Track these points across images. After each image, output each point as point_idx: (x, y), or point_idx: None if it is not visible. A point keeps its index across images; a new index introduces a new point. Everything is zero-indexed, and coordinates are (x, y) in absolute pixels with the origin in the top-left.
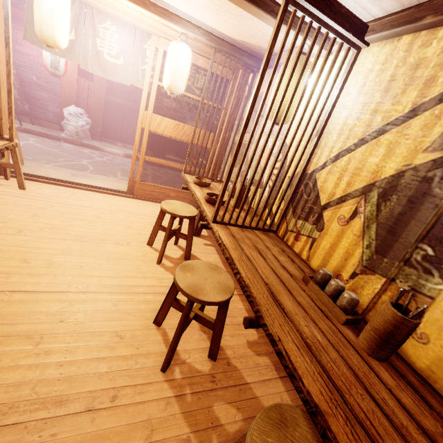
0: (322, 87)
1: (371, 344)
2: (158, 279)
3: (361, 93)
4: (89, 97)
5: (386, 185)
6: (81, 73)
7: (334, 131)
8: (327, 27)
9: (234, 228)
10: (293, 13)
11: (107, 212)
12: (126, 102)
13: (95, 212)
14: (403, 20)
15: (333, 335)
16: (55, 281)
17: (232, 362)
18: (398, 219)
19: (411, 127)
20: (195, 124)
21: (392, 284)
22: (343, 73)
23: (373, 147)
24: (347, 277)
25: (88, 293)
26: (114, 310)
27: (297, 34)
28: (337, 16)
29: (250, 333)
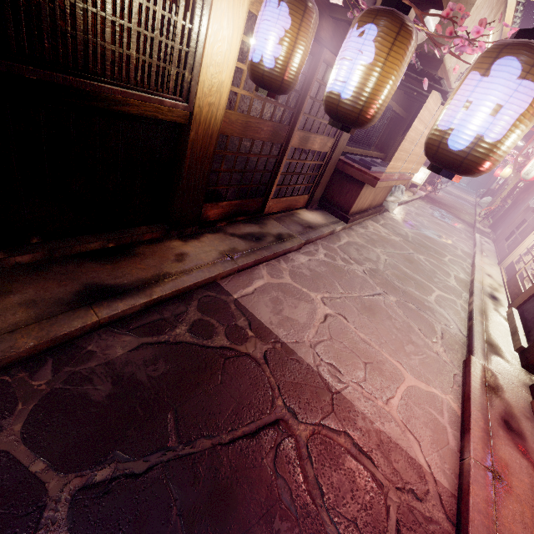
0: None
1: None
2: None
3: None
4: None
5: None
6: None
7: None
8: None
9: None
10: None
11: None
12: None
13: None
14: None
15: None
16: None
17: None
18: None
19: None
20: None
21: None
22: None
23: None
24: None
25: None
26: None
27: None
28: None
29: None
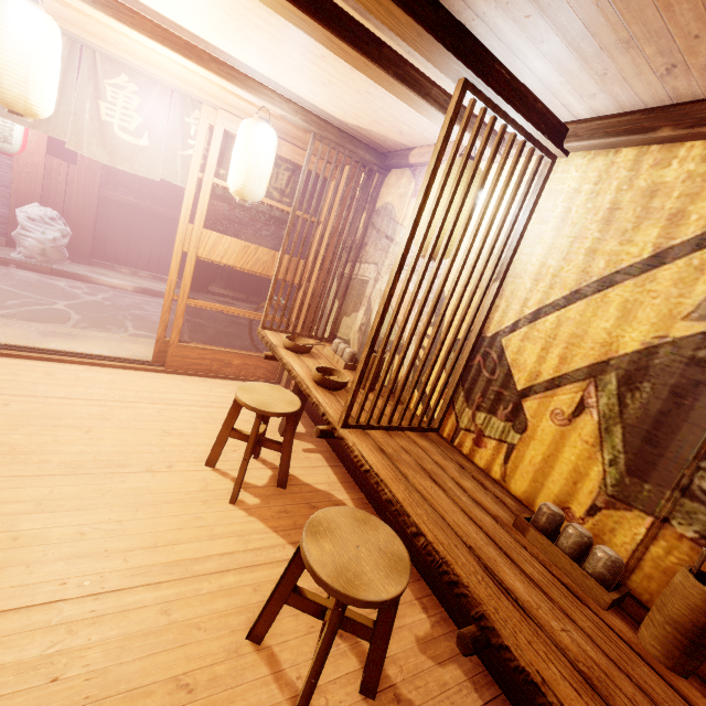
0: (506, 210)
1: (670, 649)
2: (238, 536)
3: (565, 222)
4: (68, 190)
5: (629, 365)
6: (52, 148)
7: (526, 275)
8: (515, 126)
9: (378, 434)
10: (472, 104)
11: (120, 405)
12: (138, 200)
13: (97, 409)
14: (625, 128)
15: (606, 638)
16: (28, 579)
17: (403, 692)
18: (659, 421)
19: (657, 280)
20: (282, 249)
21: (665, 528)
22: (532, 190)
23: (597, 304)
24: (582, 514)
25: (106, 595)
26: (165, 625)
27: (476, 134)
28: (531, 112)
29: (416, 620)
